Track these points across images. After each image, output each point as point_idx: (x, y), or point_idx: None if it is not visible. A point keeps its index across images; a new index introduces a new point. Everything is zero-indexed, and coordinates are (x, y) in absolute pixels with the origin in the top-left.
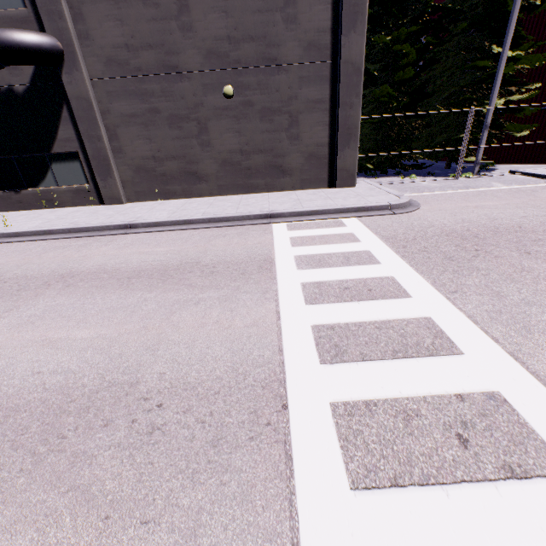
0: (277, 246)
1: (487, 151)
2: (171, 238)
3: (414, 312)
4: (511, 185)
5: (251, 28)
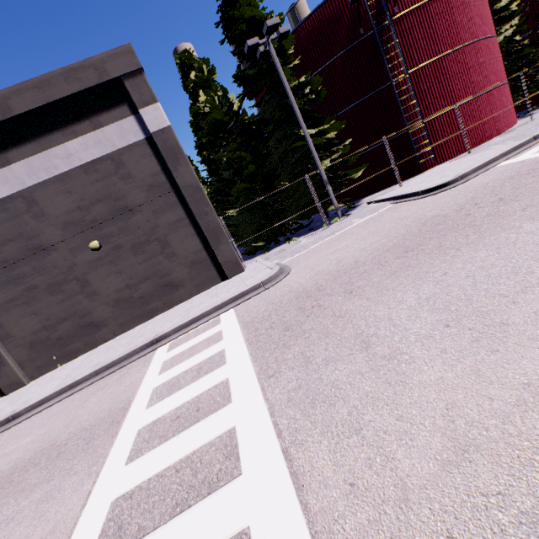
0: (145, 380)
1: (351, 192)
2: (49, 415)
3: (223, 426)
4: (366, 216)
5: (95, 194)
